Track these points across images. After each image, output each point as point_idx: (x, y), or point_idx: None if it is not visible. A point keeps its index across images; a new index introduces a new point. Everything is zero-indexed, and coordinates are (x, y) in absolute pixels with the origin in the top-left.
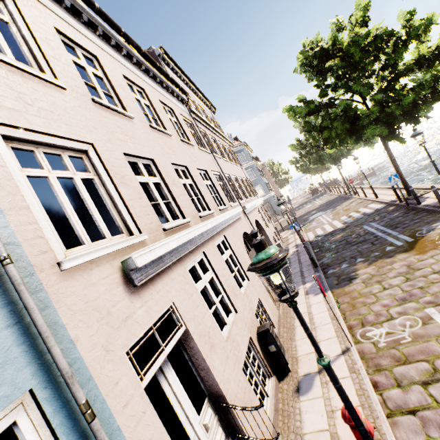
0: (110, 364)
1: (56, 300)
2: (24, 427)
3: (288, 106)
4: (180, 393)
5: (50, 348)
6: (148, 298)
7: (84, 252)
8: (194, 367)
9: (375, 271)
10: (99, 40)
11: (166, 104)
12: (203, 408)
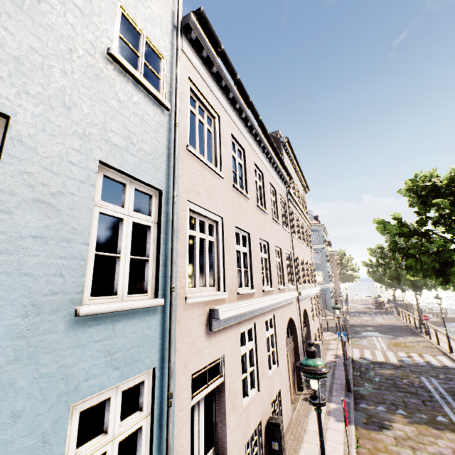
0: (183, 376)
1: (178, 319)
2: (145, 386)
3: (380, 219)
4: (201, 428)
5: (171, 349)
6: (213, 342)
7: (195, 293)
8: (215, 415)
9: (413, 433)
10: (250, 138)
11: (273, 185)
12: (209, 453)
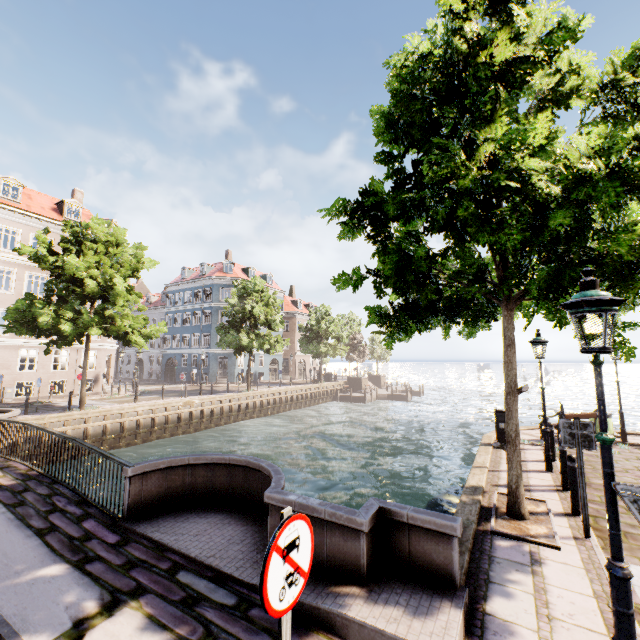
0: None
1: None
2: None
3: None
4: None
5: None
6: None
7: None
8: None
9: None
10: None
11: None
12: None
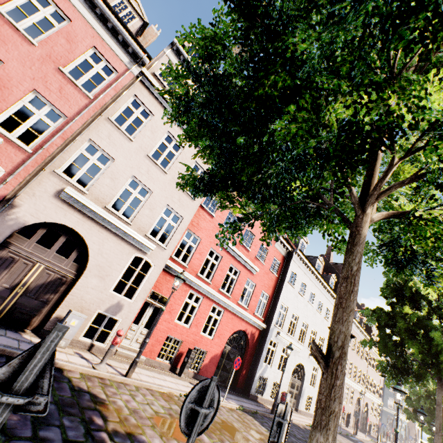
0: None
1: None
2: None
3: None
4: None
5: None
6: None
7: None
8: None
9: None
10: (358, 332)
11: None
12: None
